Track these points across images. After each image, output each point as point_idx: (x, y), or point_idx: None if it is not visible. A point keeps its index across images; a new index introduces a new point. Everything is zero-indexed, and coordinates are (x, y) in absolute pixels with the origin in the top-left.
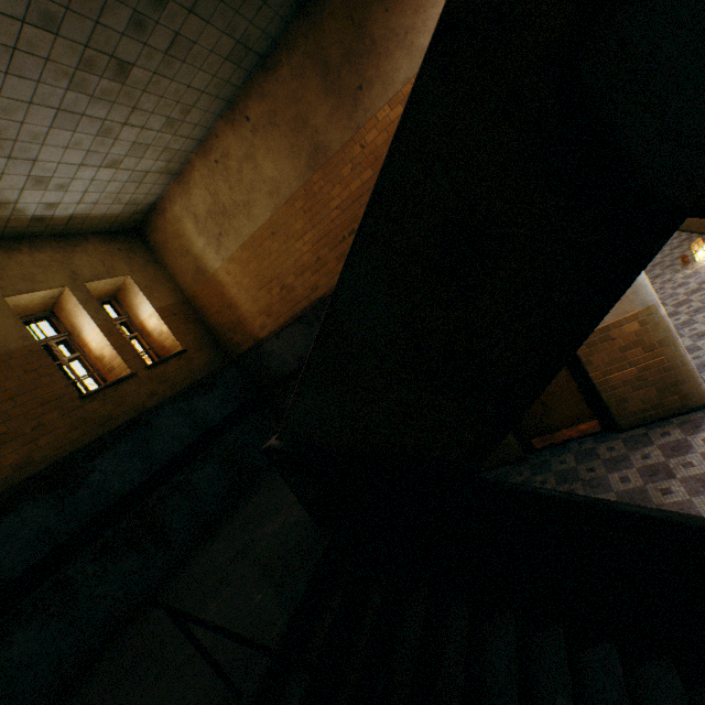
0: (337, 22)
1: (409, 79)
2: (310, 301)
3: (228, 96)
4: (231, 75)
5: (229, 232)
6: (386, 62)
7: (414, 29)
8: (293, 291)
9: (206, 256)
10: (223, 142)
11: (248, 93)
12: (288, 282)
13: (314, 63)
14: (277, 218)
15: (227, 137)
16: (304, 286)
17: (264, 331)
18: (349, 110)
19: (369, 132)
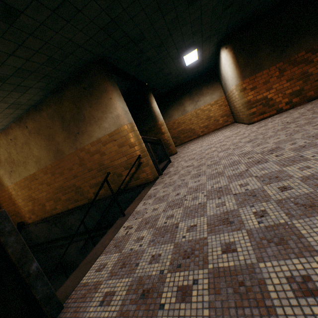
0: (69, 103)
1: (99, 137)
2: (53, 213)
3: (15, 116)
4: (14, 111)
5: (16, 172)
6: (89, 126)
7: (102, 118)
8: (45, 206)
9: (4, 178)
10: (14, 132)
11: (27, 116)
12: (43, 202)
13: (58, 115)
14: (39, 173)
15: (17, 131)
16: (50, 206)
17: (31, 220)
18: (73, 140)
19: (82, 152)
